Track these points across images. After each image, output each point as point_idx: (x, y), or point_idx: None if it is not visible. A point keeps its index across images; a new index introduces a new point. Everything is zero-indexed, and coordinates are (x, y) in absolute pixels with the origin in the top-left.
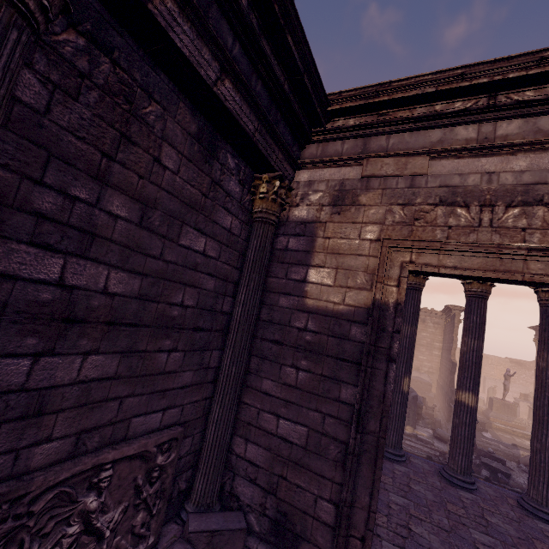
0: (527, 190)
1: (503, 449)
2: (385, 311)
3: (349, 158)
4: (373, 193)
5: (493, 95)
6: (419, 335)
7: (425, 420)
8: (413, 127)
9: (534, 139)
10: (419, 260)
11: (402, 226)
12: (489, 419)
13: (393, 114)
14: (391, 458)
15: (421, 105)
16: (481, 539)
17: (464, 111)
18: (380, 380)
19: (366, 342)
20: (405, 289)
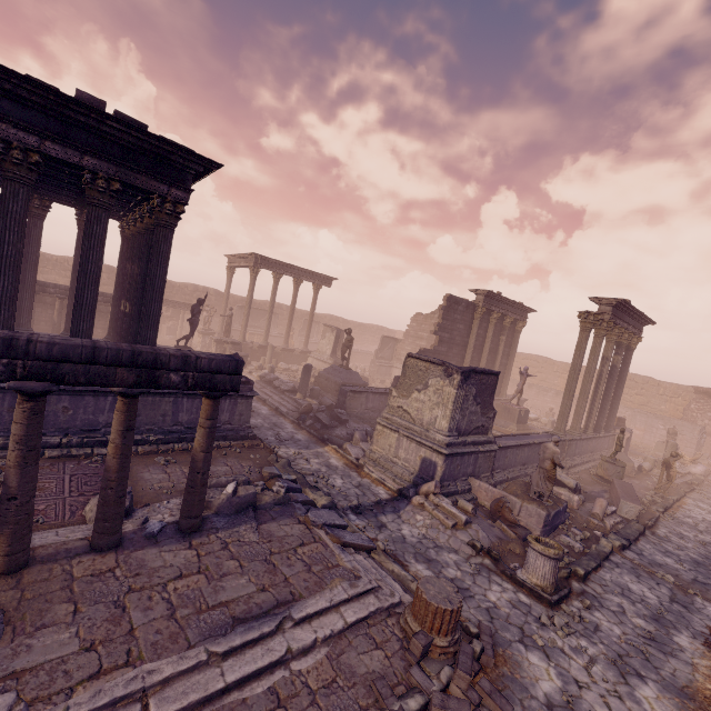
0: None
1: None
2: None
3: None
4: None
5: None
6: None
7: None
8: None
9: None
10: None
11: None
12: None
13: None
14: None
15: None
16: None
17: None
18: None
19: None
20: None
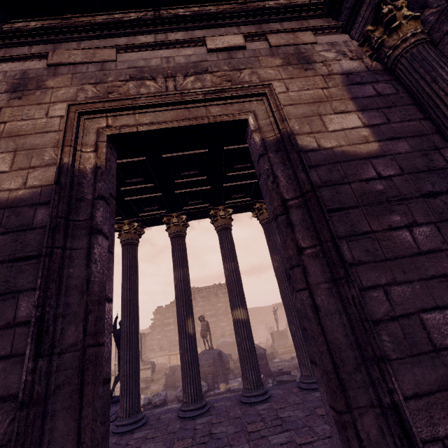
0: (196, 65)
1: (287, 365)
2: (82, 179)
3: (35, 54)
4: (62, 77)
5: (157, 10)
6: (216, 307)
7: (234, 373)
8: (101, 33)
9: (192, 37)
10: (117, 123)
11: (96, 99)
12: (275, 349)
13: (77, 19)
14: (194, 415)
15: (101, 13)
16: (279, 441)
17: (139, 20)
18: (80, 262)
19: (51, 215)
20: (105, 153)
